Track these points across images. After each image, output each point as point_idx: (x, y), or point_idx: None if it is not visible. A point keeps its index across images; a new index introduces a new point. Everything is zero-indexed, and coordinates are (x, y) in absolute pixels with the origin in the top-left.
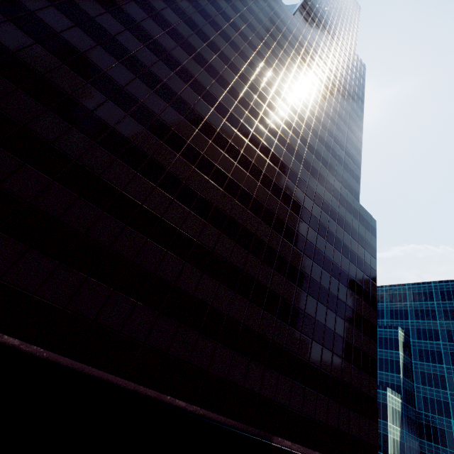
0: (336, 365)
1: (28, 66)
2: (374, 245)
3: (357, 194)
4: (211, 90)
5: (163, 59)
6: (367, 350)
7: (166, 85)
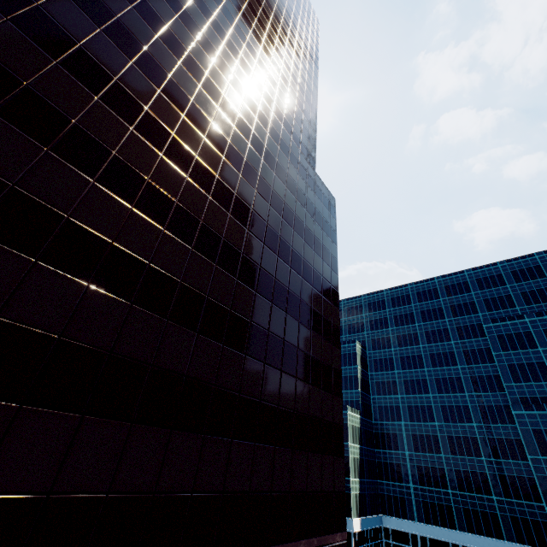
0: (287, 390)
1: None
2: (334, 227)
3: (312, 159)
4: None
5: None
6: (329, 361)
7: None
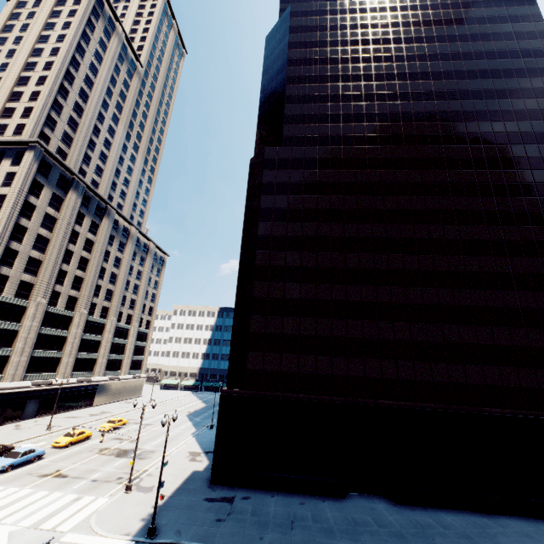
0: None
1: (294, 267)
2: None
3: None
4: (371, 181)
5: (331, 192)
6: None
7: (346, 210)
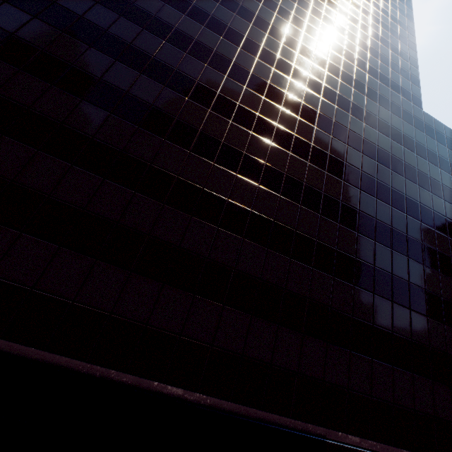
0: (418, 327)
1: None
2: None
3: (417, 99)
4: None
5: None
6: None
7: None
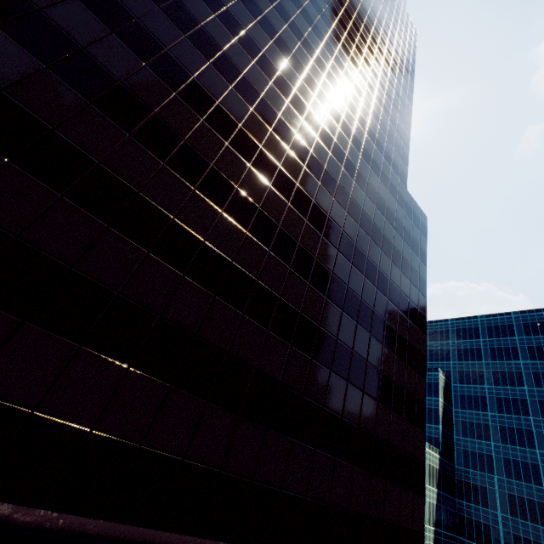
0: (368, 412)
1: None
2: (425, 247)
3: (404, 176)
4: None
5: None
6: (412, 390)
7: None
